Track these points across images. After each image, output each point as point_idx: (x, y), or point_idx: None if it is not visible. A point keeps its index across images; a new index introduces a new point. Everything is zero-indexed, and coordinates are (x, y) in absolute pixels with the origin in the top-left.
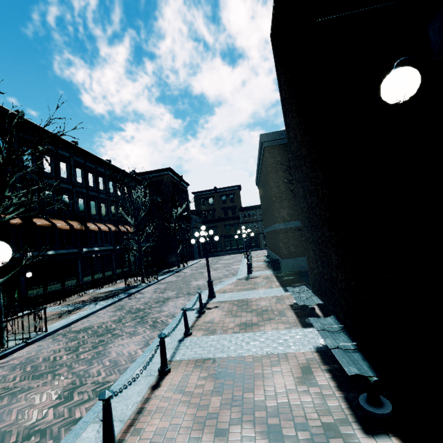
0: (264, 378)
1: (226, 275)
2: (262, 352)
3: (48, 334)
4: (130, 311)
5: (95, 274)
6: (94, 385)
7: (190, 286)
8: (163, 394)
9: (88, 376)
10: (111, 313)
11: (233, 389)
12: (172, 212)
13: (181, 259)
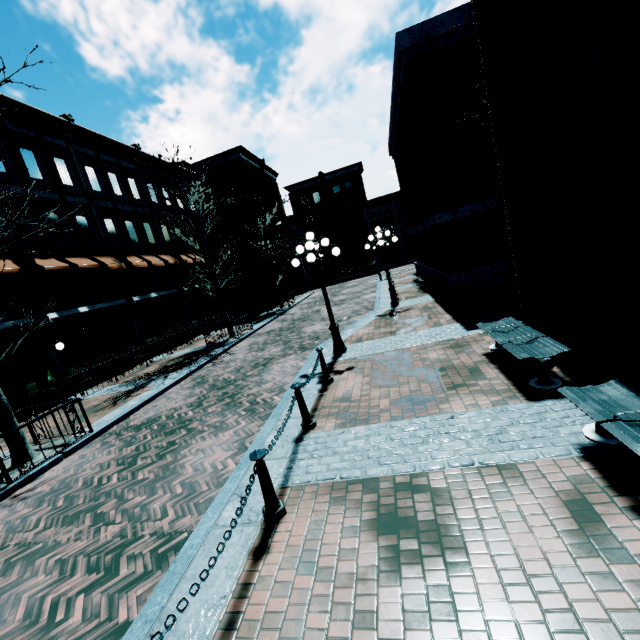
0: (484, 531)
1: (357, 311)
2: (462, 463)
3: (95, 435)
4: (215, 385)
5: (161, 332)
6: (155, 540)
7: (303, 335)
8: (276, 571)
9: (147, 519)
10: (187, 391)
11: (422, 562)
12: (257, 224)
13: (283, 295)
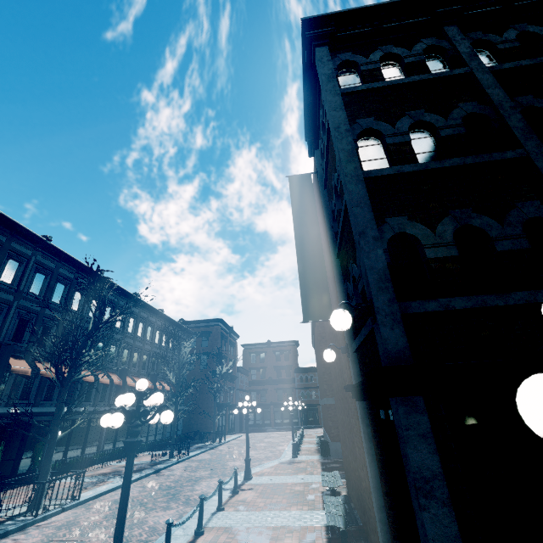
0: (277, 540)
1: (269, 456)
2: (282, 524)
3: (80, 503)
4: (160, 487)
5: (117, 441)
6: (139, 542)
7: (226, 466)
8: None
9: (132, 536)
10: (140, 488)
11: None
12: (215, 369)
13: (217, 432)
